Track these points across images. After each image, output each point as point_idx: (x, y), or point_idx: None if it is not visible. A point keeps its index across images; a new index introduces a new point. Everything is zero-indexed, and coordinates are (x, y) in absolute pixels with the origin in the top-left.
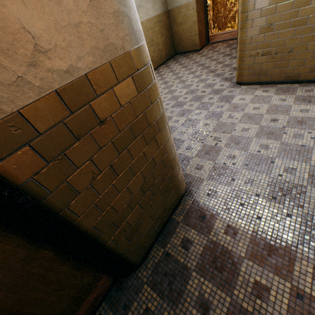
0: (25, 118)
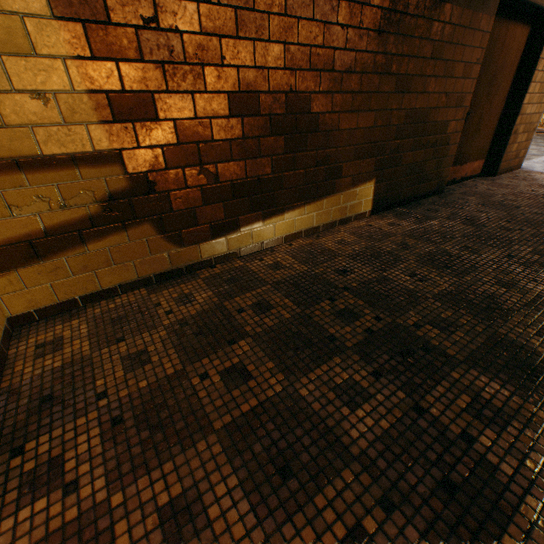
0: None
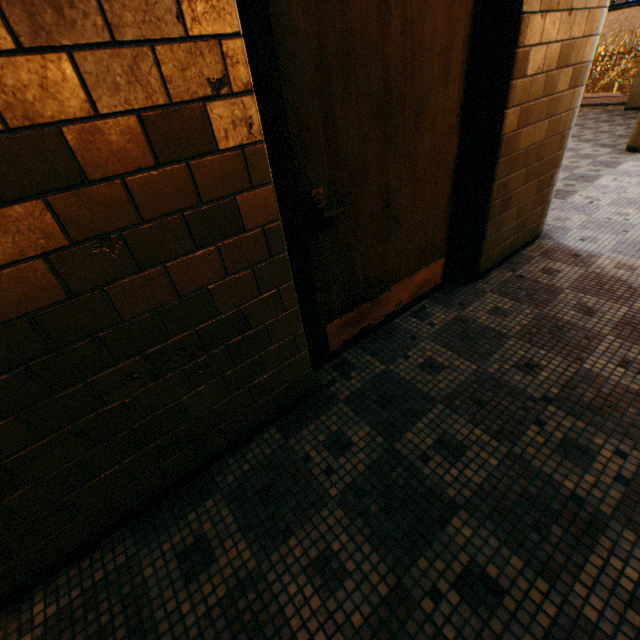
0: None
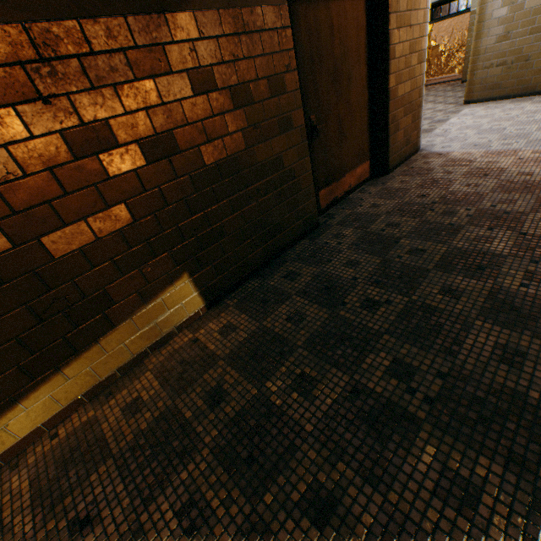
0: (399, 2)
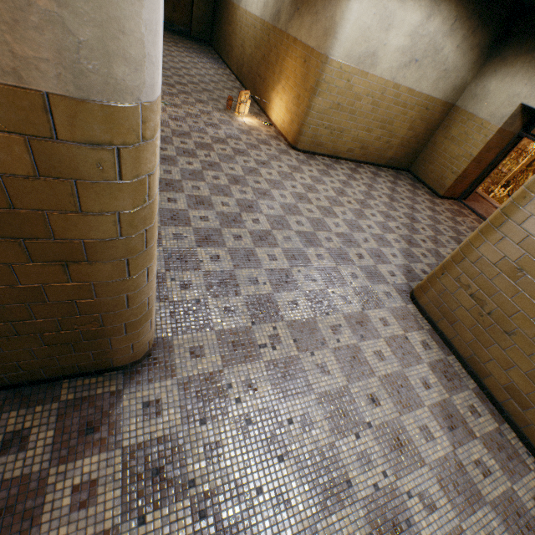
0: None
